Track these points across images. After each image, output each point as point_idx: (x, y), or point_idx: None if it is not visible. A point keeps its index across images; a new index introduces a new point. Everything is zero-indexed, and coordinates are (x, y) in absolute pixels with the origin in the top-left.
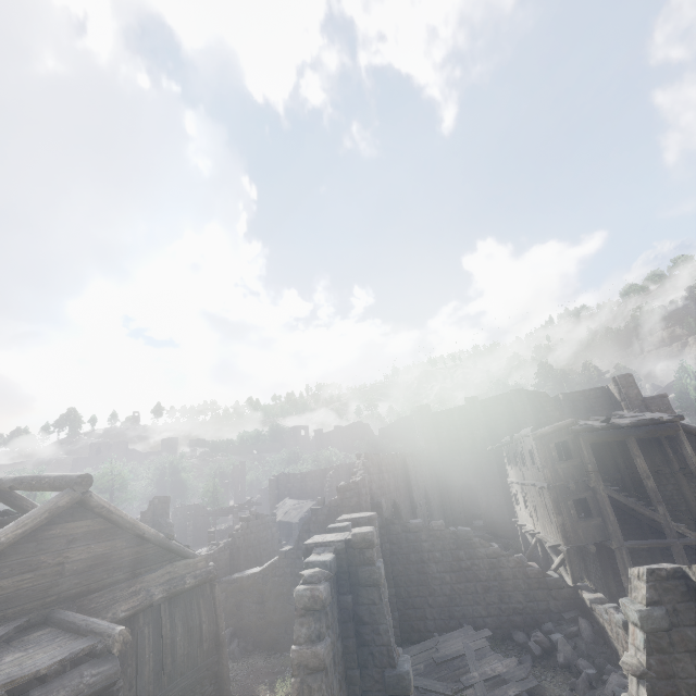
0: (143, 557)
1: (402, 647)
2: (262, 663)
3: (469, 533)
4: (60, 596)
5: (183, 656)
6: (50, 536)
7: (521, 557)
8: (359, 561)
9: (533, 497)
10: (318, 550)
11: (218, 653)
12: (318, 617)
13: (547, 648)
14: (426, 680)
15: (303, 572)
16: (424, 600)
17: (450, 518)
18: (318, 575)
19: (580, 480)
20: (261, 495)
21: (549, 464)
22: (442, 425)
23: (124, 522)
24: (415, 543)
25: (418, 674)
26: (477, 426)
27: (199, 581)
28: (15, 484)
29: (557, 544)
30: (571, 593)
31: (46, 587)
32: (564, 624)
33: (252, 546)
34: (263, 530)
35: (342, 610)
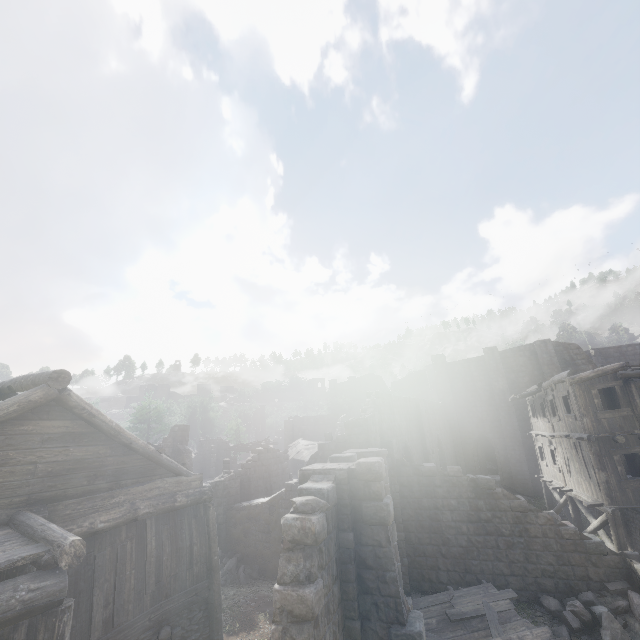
0: (129, 468)
1: (411, 596)
2: (265, 592)
3: (490, 482)
4: (31, 497)
5: (169, 577)
6: (21, 432)
7: (553, 514)
8: (363, 495)
9: (565, 450)
10: (315, 478)
11: (209, 578)
12: (308, 553)
13: (587, 622)
14: (439, 638)
15: (295, 499)
16: (437, 549)
17: (464, 469)
18: (311, 504)
19: (630, 432)
20: (278, 436)
21: (590, 413)
22: (457, 376)
23: (108, 428)
24: (428, 487)
25: (429, 630)
26: (496, 378)
27: (191, 500)
28: (11, 384)
29: (598, 503)
30: (617, 561)
31: (14, 486)
32: (609, 596)
33: (263, 478)
34: (274, 464)
35: (341, 549)
